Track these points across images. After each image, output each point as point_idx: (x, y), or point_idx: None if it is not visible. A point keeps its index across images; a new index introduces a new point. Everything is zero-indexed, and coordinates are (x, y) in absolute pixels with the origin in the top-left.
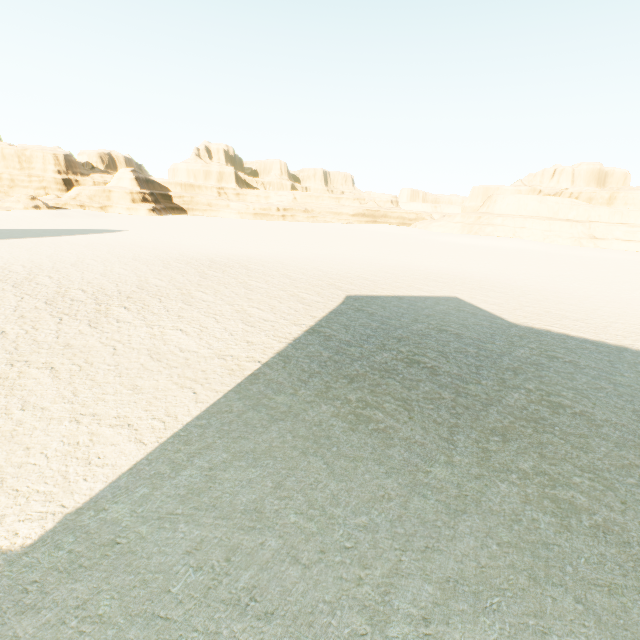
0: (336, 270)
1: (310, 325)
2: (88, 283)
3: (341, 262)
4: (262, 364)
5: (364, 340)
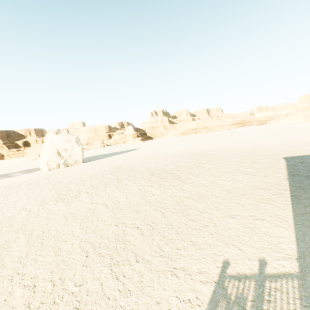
0: (256, 148)
1: (285, 172)
2: (155, 167)
3: (253, 144)
4: (289, 191)
5: None
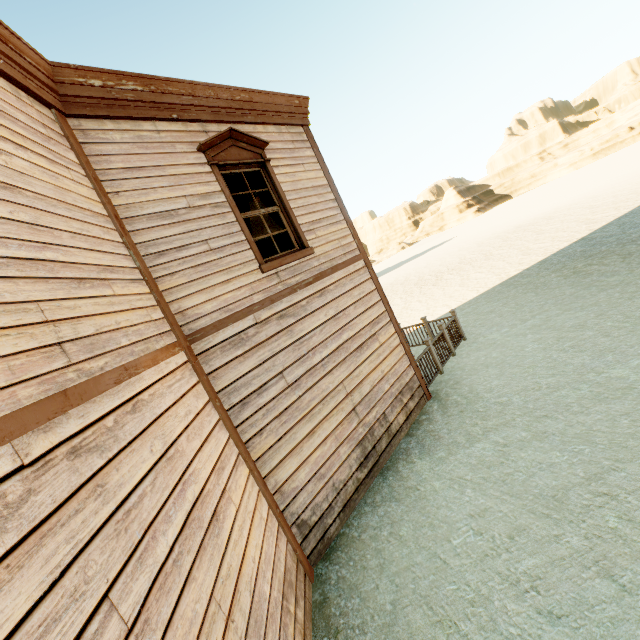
0: None
1: (581, 237)
2: (432, 272)
3: None
4: (523, 270)
5: (632, 228)
